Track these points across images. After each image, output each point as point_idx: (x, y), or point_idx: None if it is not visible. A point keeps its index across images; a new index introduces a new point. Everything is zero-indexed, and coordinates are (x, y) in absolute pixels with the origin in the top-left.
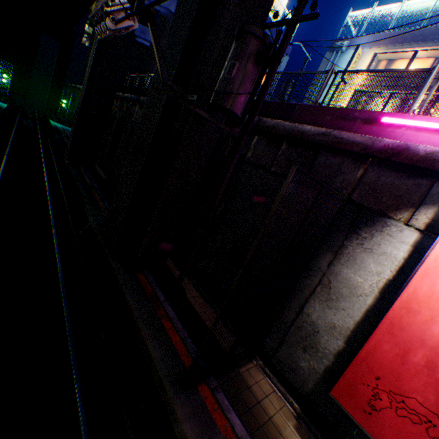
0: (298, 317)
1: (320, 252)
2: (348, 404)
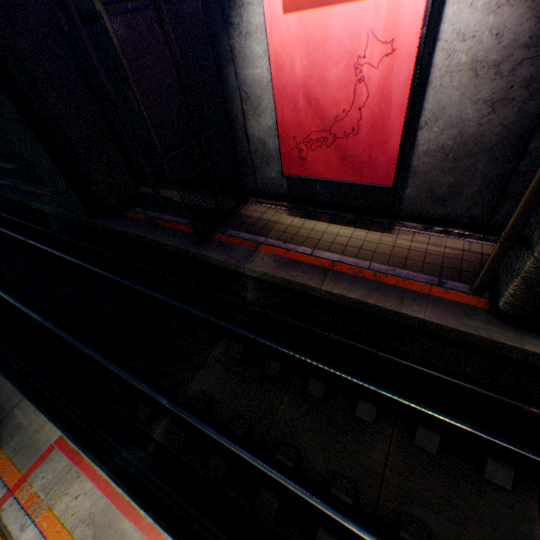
0: (250, 144)
1: (225, 72)
2: (294, 171)
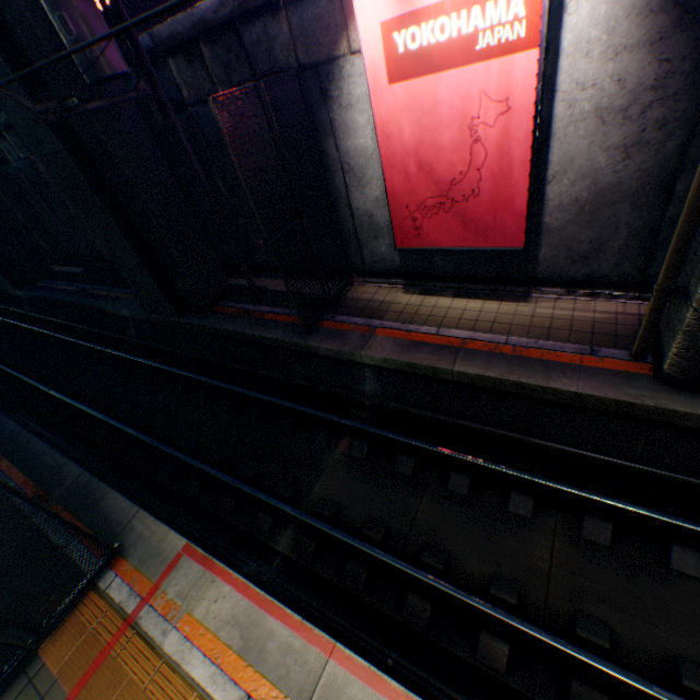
0: (354, 218)
1: (324, 145)
2: (409, 243)
